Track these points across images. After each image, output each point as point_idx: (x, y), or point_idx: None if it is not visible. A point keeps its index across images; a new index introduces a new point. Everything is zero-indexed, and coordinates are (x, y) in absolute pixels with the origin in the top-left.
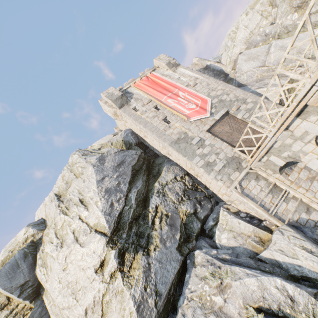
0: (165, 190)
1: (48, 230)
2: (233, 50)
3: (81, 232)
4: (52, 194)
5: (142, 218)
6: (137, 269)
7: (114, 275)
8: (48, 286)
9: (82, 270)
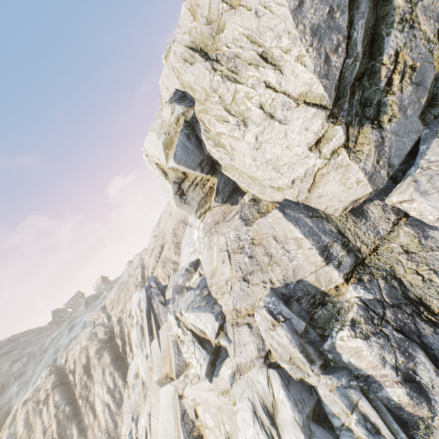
0: (415, 13)
1: (203, 106)
2: None
3: (278, 106)
4: (182, 49)
5: (367, 78)
6: (366, 145)
7: (335, 151)
8: (236, 164)
9: (286, 148)
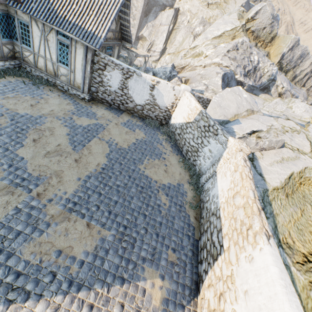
0: None
1: None
2: (184, 3)
3: None
4: None
5: None
6: None
7: None
8: None
9: None
